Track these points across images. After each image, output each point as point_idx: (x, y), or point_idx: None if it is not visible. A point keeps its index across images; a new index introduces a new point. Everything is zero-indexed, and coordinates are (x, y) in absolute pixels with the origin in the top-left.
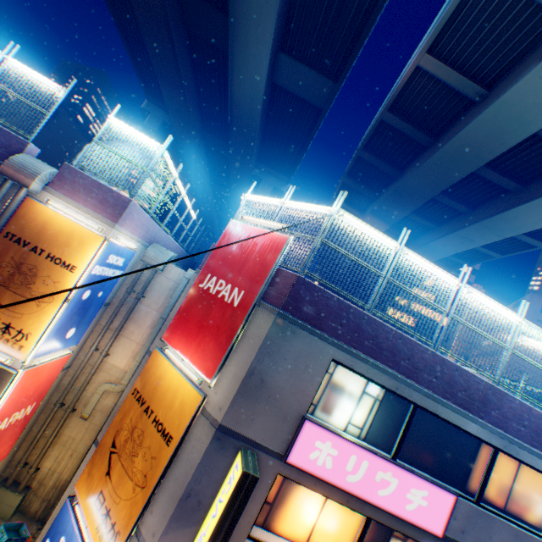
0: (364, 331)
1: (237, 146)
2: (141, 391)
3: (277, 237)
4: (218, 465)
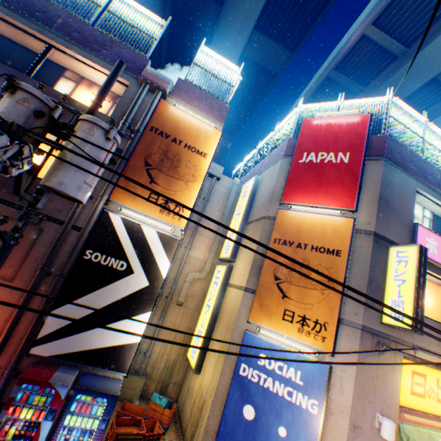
0: (425, 170)
1: None
2: (282, 238)
3: (358, 117)
4: (379, 260)
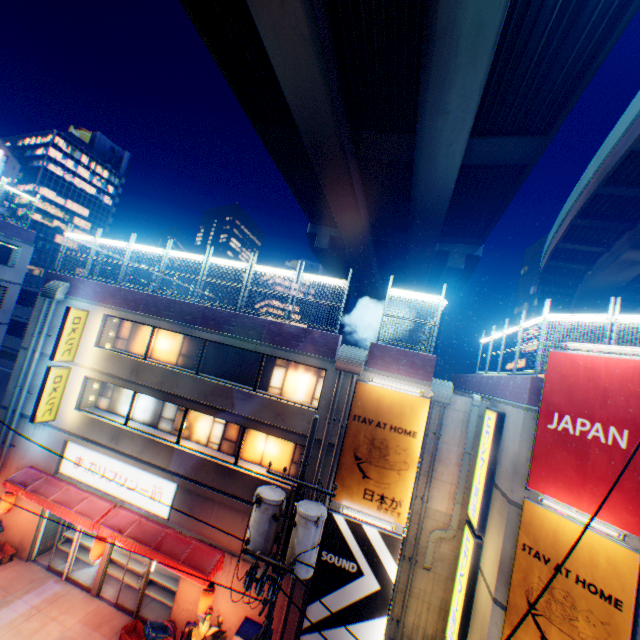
0: None
1: (418, 232)
2: (533, 546)
3: (639, 364)
4: None
